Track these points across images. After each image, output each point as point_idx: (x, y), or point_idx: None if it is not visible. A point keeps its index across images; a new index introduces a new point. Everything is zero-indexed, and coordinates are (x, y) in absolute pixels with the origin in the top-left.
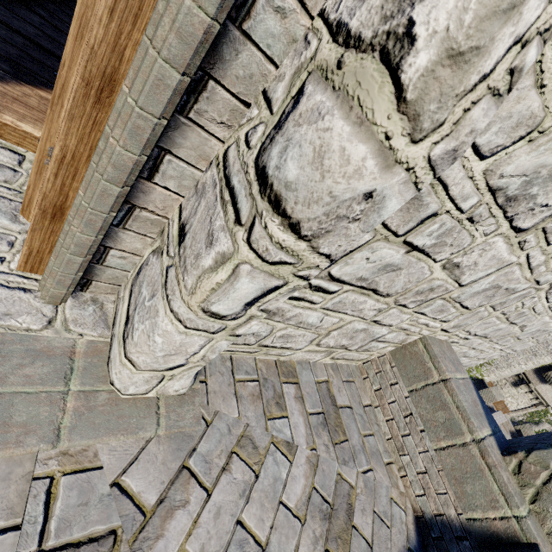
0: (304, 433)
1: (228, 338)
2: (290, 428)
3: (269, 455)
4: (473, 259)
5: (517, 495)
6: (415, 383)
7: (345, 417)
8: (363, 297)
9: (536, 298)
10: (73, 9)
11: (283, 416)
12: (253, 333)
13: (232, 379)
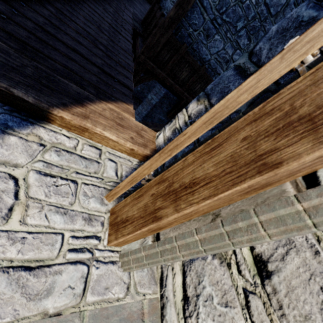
0: None
1: None
2: None
3: None
4: None
5: None
6: None
7: None
8: None
9: None
10: (114, 42)
11: None
12: None
13: None
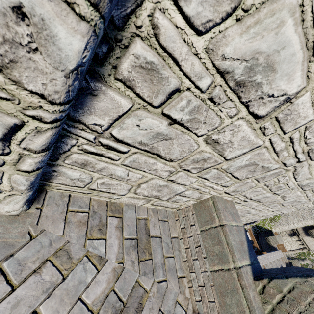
0: (117, 251)
1: (18, 173)
2: (105, 247)
3: (81, 264)
4: (227, 138)
5: (258, 309)
6: (204, 225)
7: (154, 244)
8: (152, 160)
9: (287, 177)
10: None
11: (103, 238)
12: (77, 178)
13: (66, 210)
